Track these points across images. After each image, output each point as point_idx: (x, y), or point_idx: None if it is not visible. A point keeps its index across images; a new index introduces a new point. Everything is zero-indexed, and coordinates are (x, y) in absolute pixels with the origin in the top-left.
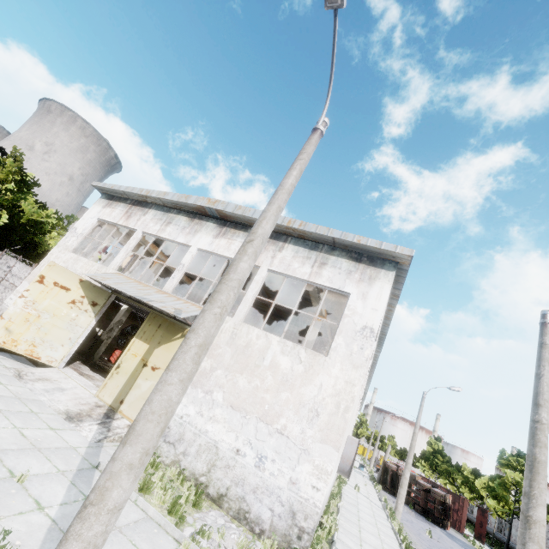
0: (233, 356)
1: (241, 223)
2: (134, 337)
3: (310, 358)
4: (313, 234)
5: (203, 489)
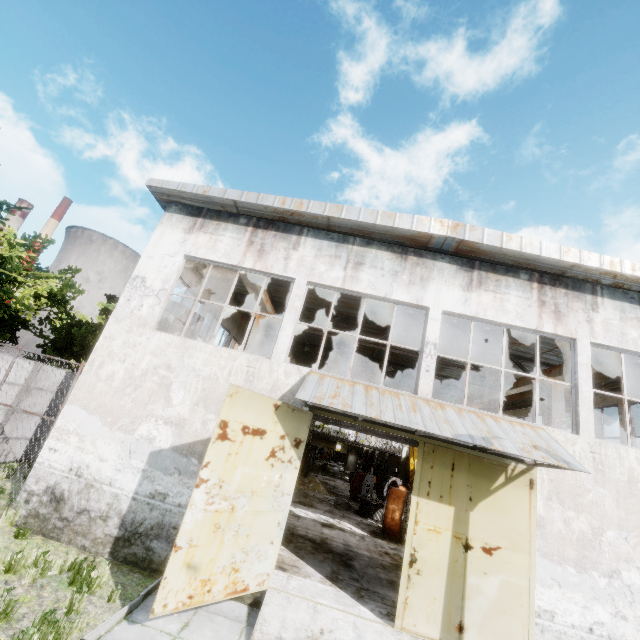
0: (619, 502)
1: (496, 262)
2: (413, 496)
3: None
4: None
5: None
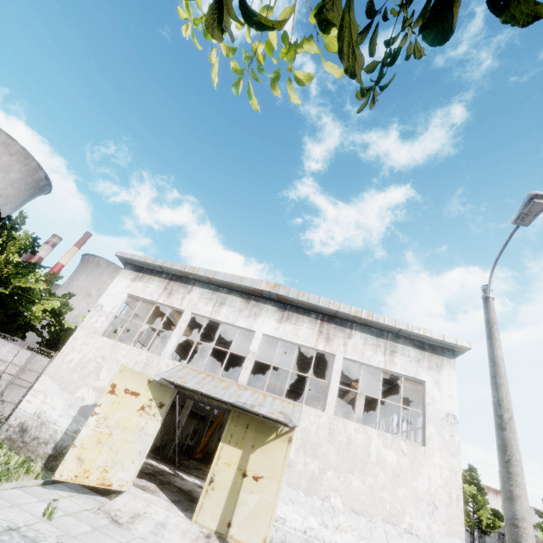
0: (338, 454)
1: (300, 306)
2: (220, 442)
3: (412, 449)
4: (380, 324)
5: None
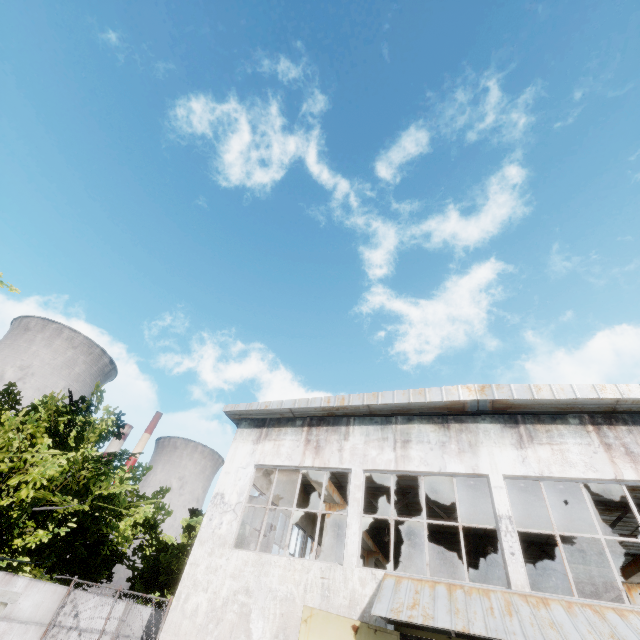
0: None
1: (538, 411)
2: None
3: None
4: None
5: None
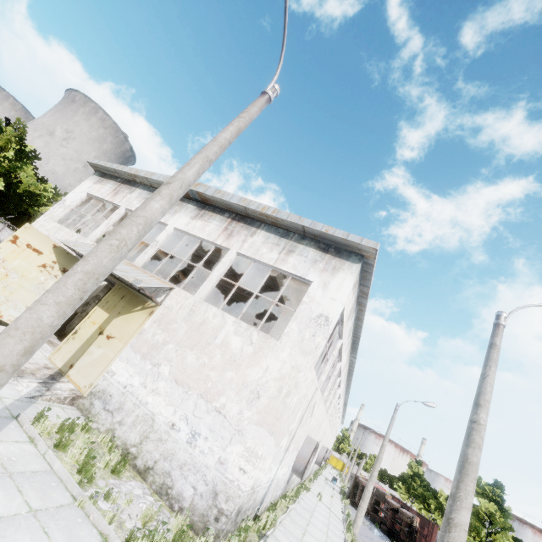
0: (187, 332)
1: (220, 207)
2: (96, 306)
3: (262, 340)
4: (285, 222)
5: (132, 460)
